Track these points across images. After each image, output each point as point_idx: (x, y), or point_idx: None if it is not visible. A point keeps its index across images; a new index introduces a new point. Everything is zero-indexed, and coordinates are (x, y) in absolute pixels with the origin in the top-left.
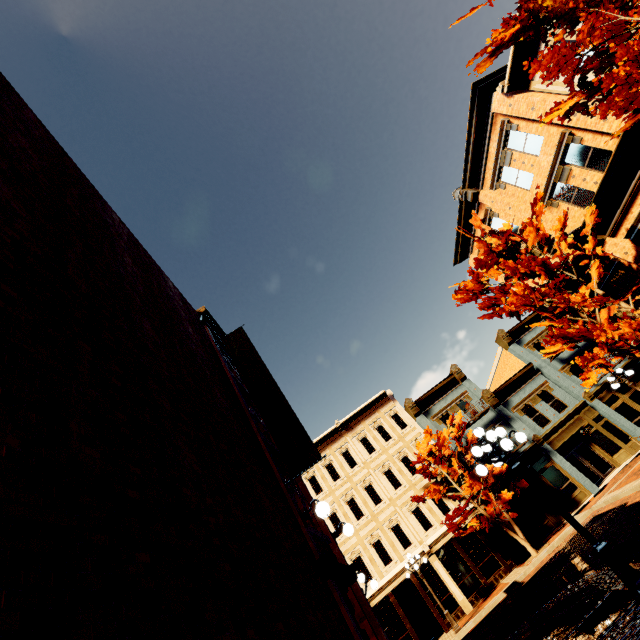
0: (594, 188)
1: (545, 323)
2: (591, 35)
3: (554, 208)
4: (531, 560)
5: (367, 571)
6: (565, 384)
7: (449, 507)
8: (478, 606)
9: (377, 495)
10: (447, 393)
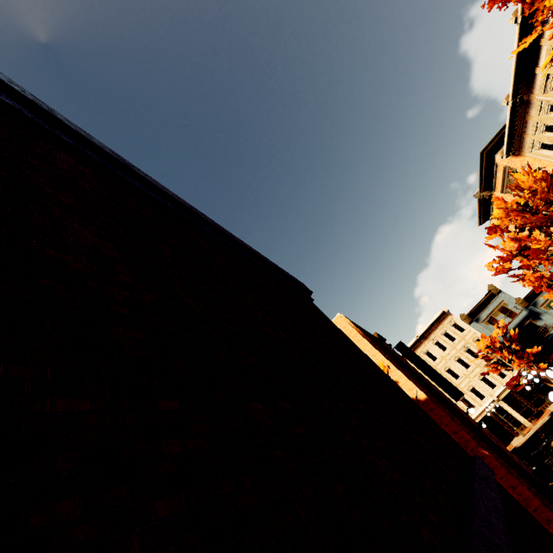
0: None
1: (551, 295)
2: (549, 246)
3: None
4: None
5: None
6: None
7: (505, 374)
8: (534, 423)
9: (455, 374)
10: (489, 304)
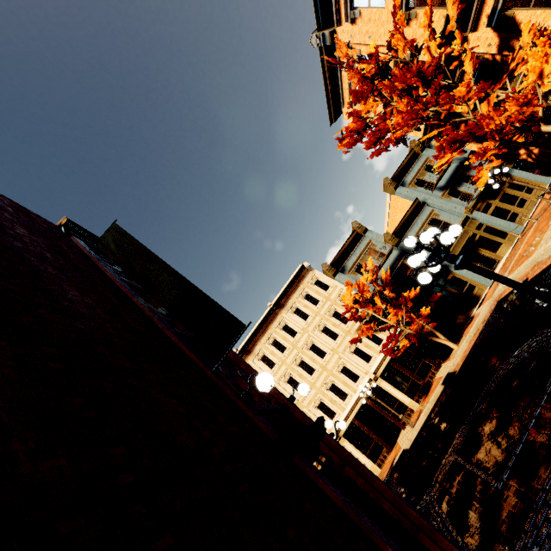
0: None
1: (434, 132)
2: None
3: (413, 19)
4: (455, 353)
5: (331, 410)
6: (448, 207)
7: (381, 338)
8: (423, 402)
9: (321, 350)
10: (355, 248)
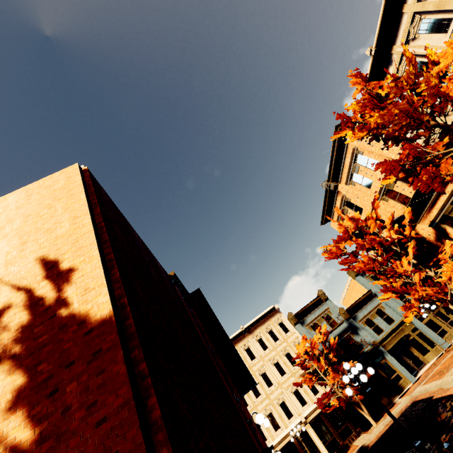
0: (409, 195)
1: (381, 282)
2: (407, 157)
3: (385, 202)
4: (373, 430)
5: (263, 435)
6: (393, 305)
7: (318, 390)
8: None
9: (269, 380)
10: (316, 309)
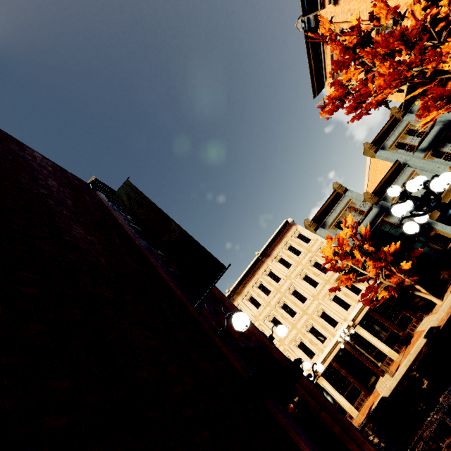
0: None
1: (418, 91)
2: None
3: None
4: (439, 308)
5: (310, 350)
6: (430, 167)
7: (360, 288)
8: (403, 352)
9: (302, 296)
10: (335, 206)
